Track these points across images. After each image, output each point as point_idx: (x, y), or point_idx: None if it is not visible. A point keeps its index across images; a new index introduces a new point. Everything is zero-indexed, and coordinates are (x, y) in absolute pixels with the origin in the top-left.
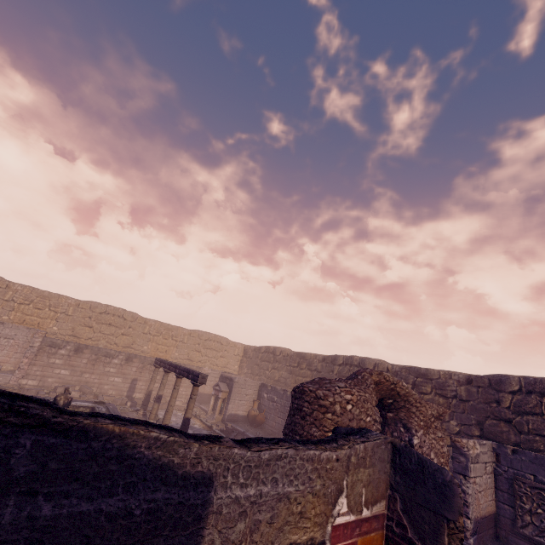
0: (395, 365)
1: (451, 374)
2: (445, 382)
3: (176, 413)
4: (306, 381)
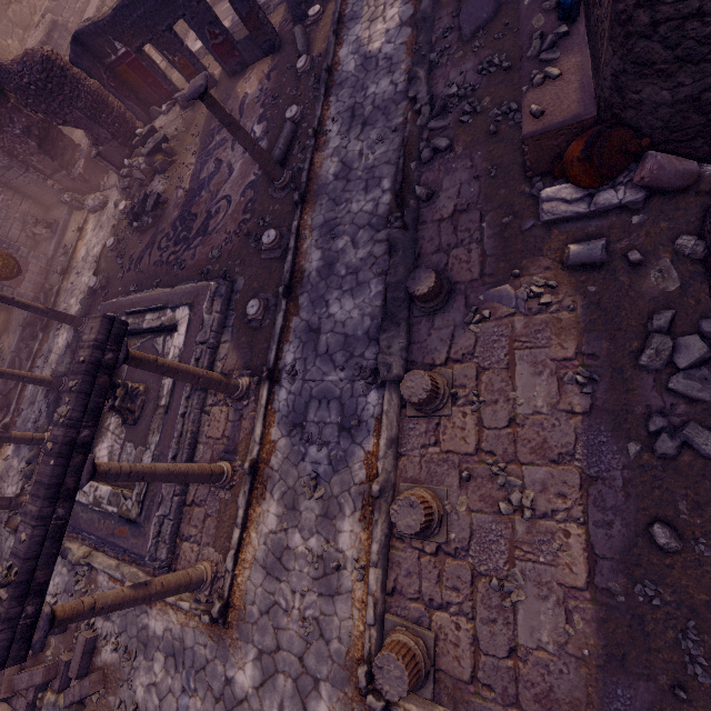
0: None
1: None
2: None
3: None
4: None
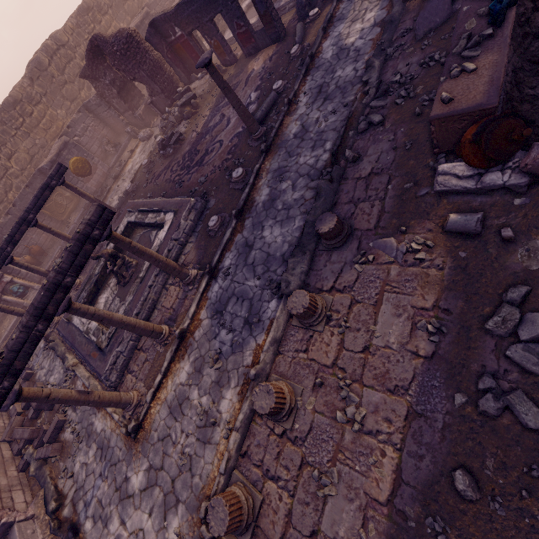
0: None
1: (22, 85)
2: (28, 93)
3: None
4: None
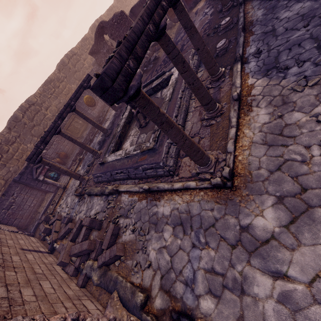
0: (39, 89)
1: (54, 72)
2: (57, 76)
3: (63, 202)
4: (22, 149)
